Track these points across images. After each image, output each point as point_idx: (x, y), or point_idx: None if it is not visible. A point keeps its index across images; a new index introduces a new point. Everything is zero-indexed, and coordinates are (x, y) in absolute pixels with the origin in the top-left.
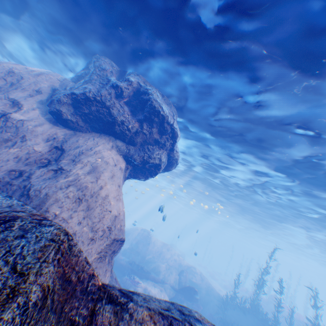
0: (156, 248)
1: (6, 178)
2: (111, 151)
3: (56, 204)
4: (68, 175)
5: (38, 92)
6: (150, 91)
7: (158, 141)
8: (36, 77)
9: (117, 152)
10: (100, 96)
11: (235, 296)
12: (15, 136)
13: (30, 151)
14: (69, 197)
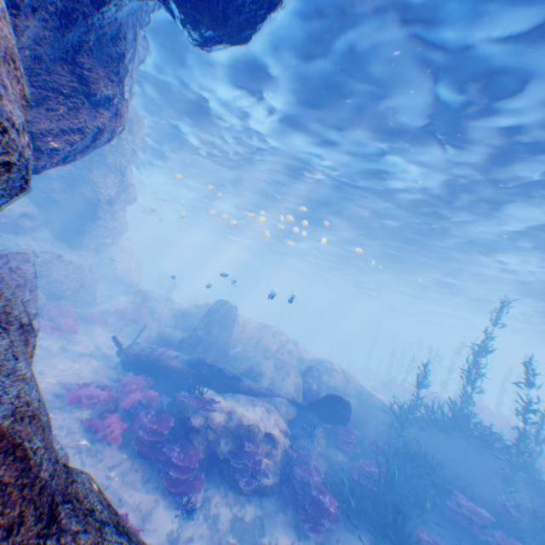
0: (249, 333)
1: None
2: None
3: None
4: None
5: None
6: None
7: None
8: None
9: None
10: None
11: (418, 402)
12: None
13: None
14: None
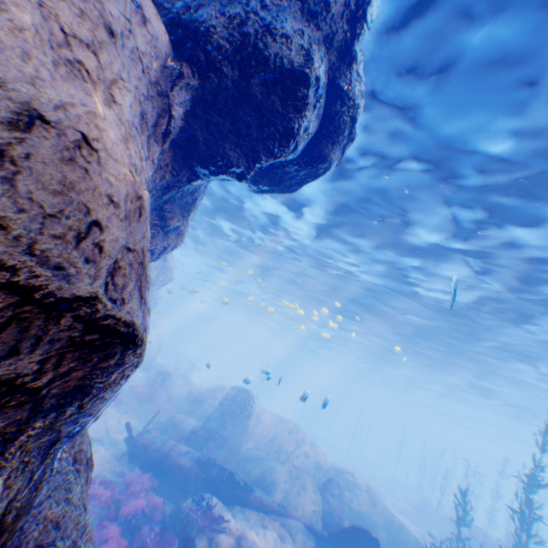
0: (264, 428)
1: None
2: None
3: None
4: None
5: None
6: None
7: None
8: None
9: None
10: None
11: (461, 546)
12: None
13: None
14: None
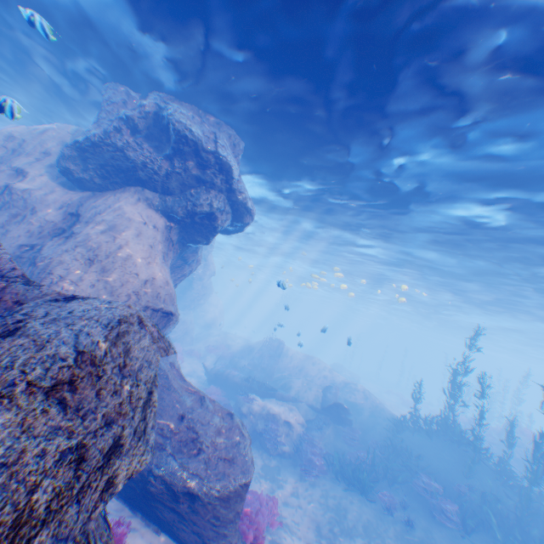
0: (294, 362)
1: (18, 253)
2: (139, 207)
3: (62, 266)
4: (78, 238)
5: (47, 155)
6: (171, 112)
7: (204, 181)
8: (41, 136)
9: (150, 208)
10: (107, 136)
11: (416, 414)
12: (23, 209)
13: (42, 223)
14: (78, 260)
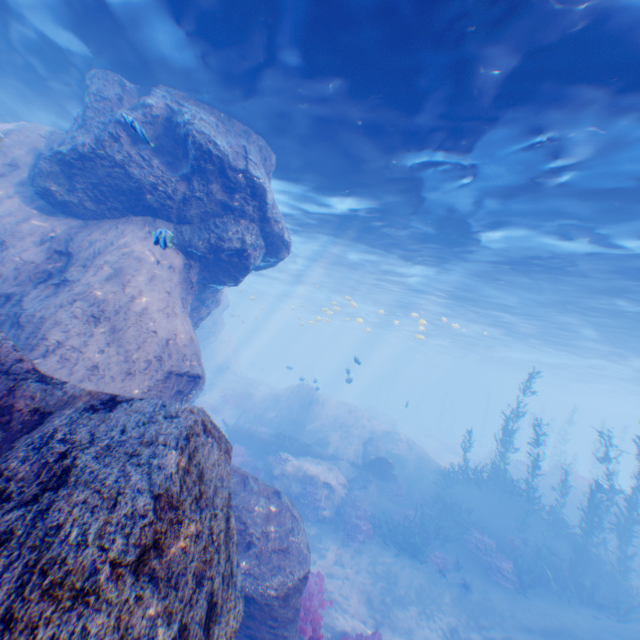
0: (328, 411)
1: None
2: (149, 241)
3: (58, 328)
4: (73, 287)
5: (14, 168)
6: (188, 117)
7: (231, 208)
8: (3, 141)
9: None
10: (102, 147)
11: (466, 465)
12: None
13: (18, 264)
14: (78, 318)
